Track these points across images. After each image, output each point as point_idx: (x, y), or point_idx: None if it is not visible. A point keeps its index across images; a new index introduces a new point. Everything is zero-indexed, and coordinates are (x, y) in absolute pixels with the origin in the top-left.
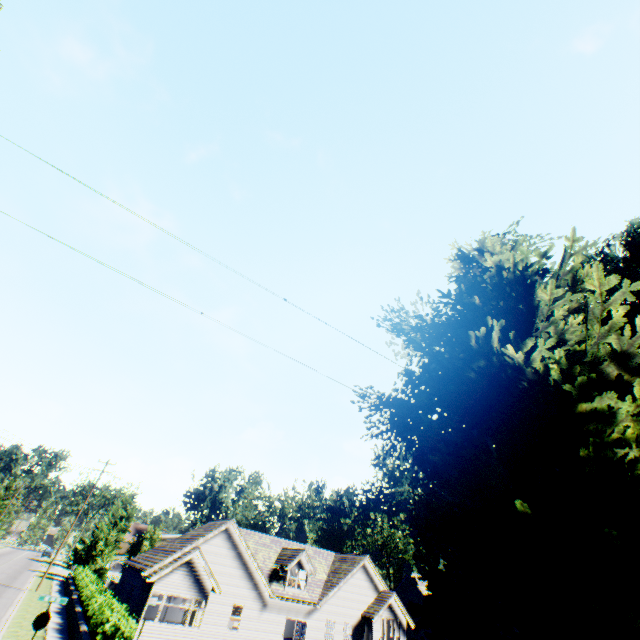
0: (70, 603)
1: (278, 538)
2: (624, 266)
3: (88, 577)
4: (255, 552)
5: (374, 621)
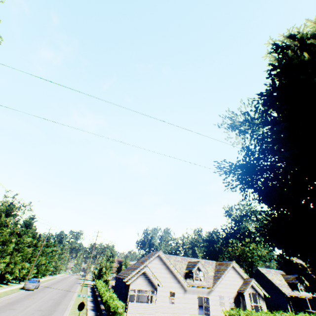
0: (95, 296)
1: (184, 257)
2: None
3: (101, 284)
4: (174, 265)
5: (244, 294)
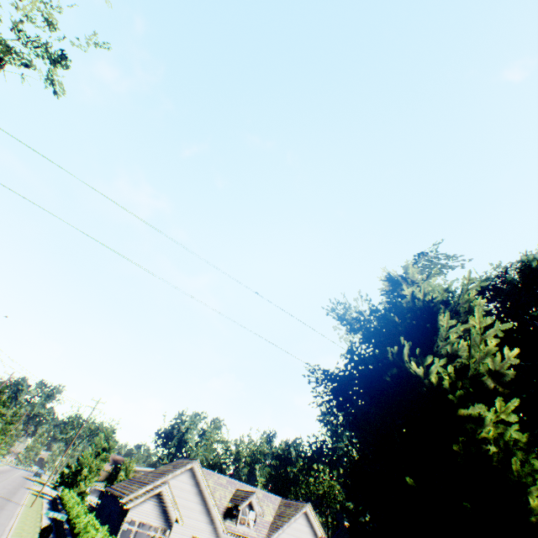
0: (58, 520)
1: (233, 480)
2: (521, 286)
3: (74, 499)
4: (213, 490)
5: None
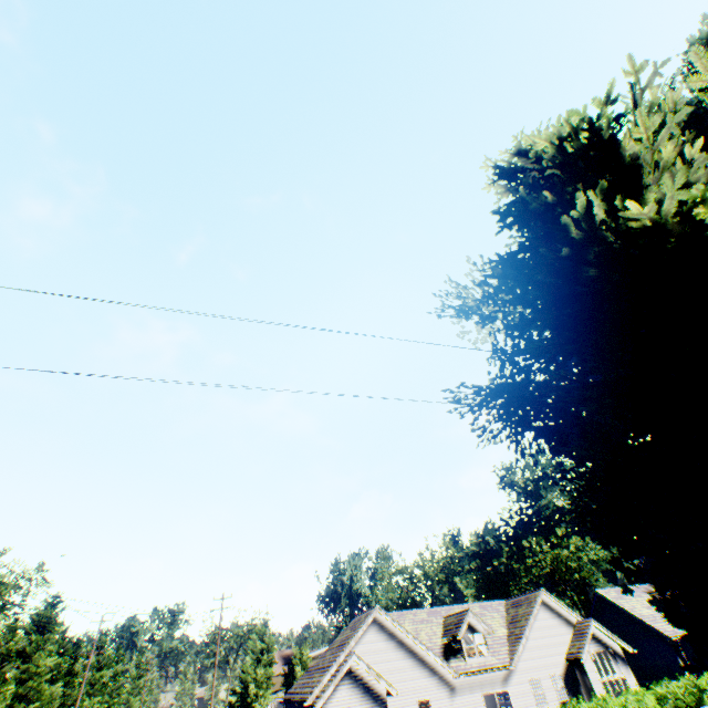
0: None
1: (434, 608)
2: None
3: None
4: (416, 633)
5: (583, 661)
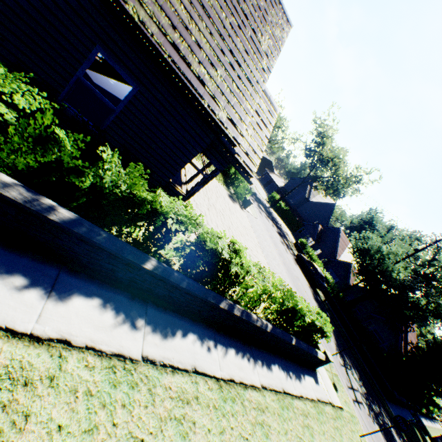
0: None
1: None
2: None
3: None
4: None
5: None
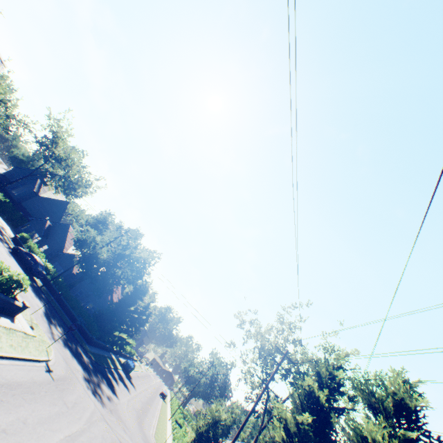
0: None
1: None
2: None
3: None
4: None
5: None
